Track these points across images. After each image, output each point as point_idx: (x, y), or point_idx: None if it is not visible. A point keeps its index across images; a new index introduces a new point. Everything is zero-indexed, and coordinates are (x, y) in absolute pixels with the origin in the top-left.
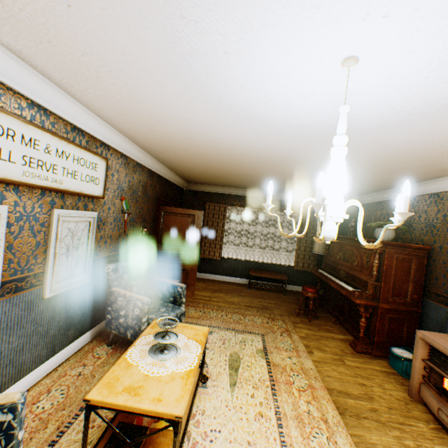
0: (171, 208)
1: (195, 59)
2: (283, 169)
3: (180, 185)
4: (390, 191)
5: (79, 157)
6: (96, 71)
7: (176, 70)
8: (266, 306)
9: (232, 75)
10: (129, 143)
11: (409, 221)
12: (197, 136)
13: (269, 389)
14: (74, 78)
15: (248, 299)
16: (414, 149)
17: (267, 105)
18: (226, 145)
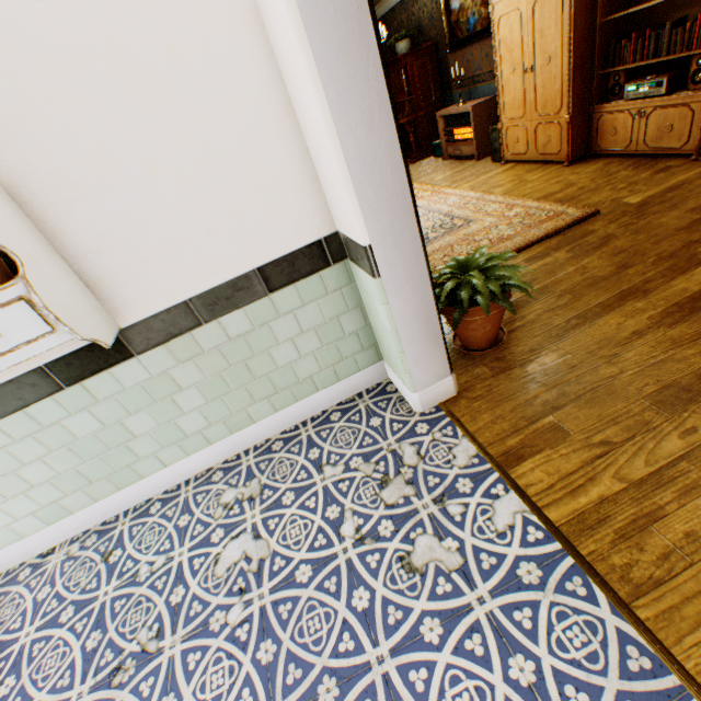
0: None
1: None
2: None
3: None
4: None
5: None
6: None
7: None
8: None
9: None
10: None
11: (418, 23)
12: None
13: None
14: None
15: None
16: None
17: None
18: None
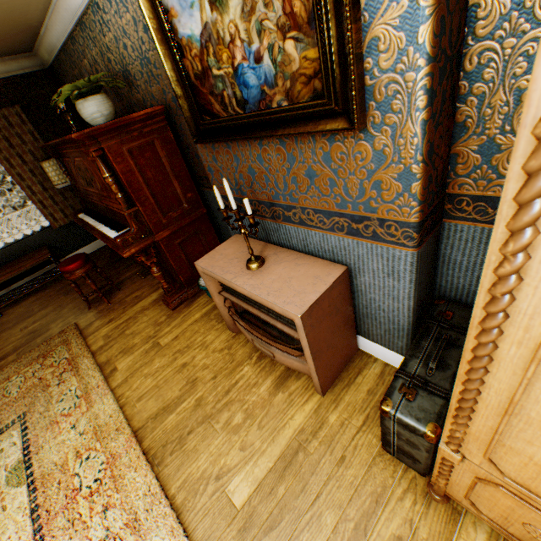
0: None
1: None
2: None
3: None
4: None
5: None
6: None
7: None
8: (37, 330)
9: None
10: None
11: (123, 64)
12: None
13: None
14: None
15: (1, 341)
16: None
17: None
18: None
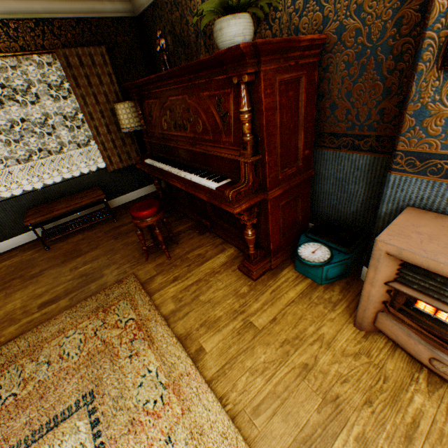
0: None
1: None
2: None
3: None
4: None
5: None
6: None
7: None
8: (88, 273)
9: None
10: None
11: None
12: None
13: None
14: None
15: (49, 278)
16: None
17: None
18: None
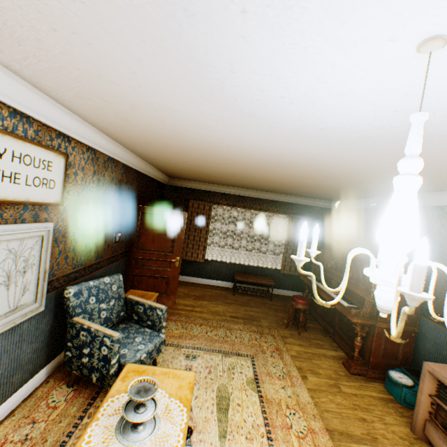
0: (151, 208)
1: (192, 19)
2: (280, 171)
3: (161, 180)
4: (387, 198)
5: (22, 153)
6: (32, 28)
7: (159, 36)
8: (253, 316)
9: (246, 53)
10: (98, 134)
11: None
12: (185, 132)
13: (264, 439)
14: (0, 38)
15: (234, 307)
16: (440, 163)
17: (283, 100)
18: (219, 144)
